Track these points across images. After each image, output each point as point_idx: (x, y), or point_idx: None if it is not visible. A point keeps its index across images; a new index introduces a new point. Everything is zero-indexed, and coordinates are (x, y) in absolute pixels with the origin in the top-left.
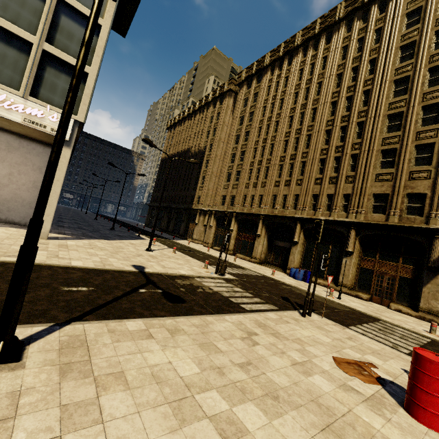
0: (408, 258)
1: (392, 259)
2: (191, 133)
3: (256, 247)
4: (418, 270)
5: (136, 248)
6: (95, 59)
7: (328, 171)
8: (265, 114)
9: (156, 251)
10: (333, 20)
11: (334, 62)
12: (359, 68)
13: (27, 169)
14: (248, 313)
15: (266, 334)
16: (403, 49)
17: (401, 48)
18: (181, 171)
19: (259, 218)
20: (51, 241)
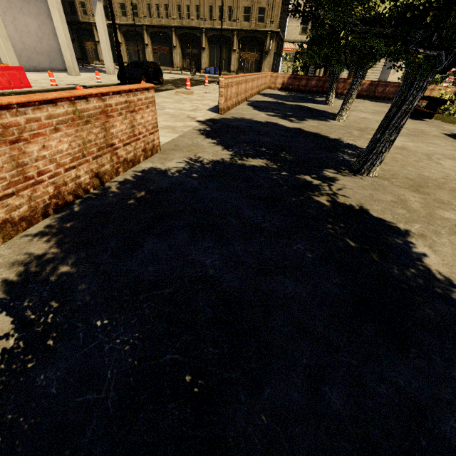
0: (258, 49)
1: (252, 51)
2: None
3: (175, 57)
4: (261, 55)
5: None
6: None
7: None
8: None
9: None
10: None
11: None
12: None
13: (43, 19)
14: None
15: None
16: None
17: None
18: None
19: (171, 30)
20: None
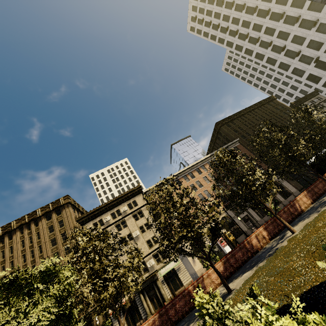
0: None
1: None
2: None
3: None
4: None
5: None
6: None
7: None
8: None
9: None
10: (10, 228)
11: (18, 249)
12: (34, 250)
13: None
14: None
15: None
16: (52, 240)
17: (51, 240)
18: None
19: None
20: None
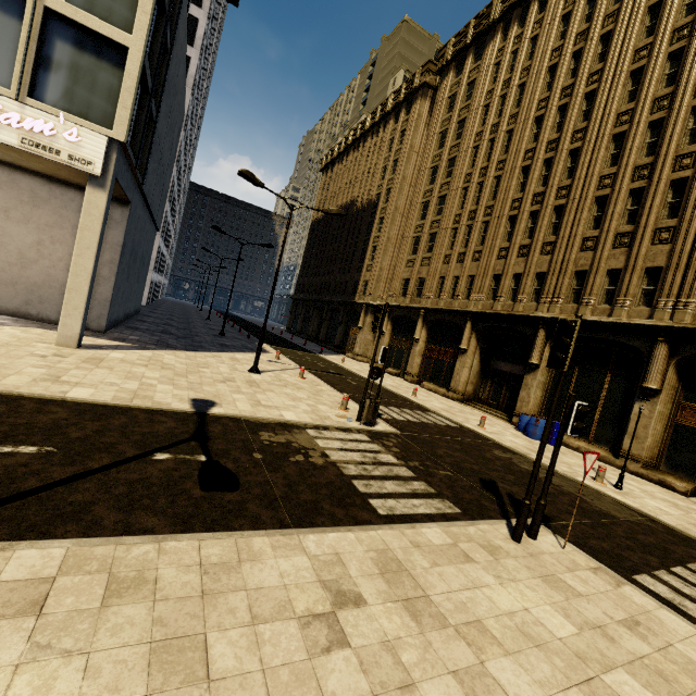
0: None
1: None
2: (356, 173)
3: (457, 371)
4: None
5: (233, 367)
6: (140, 19)
7: (614, 220)
8: (487, 121)
9: (269, 373)
10: None
11: None
12: None
13: (63, 235)
14: (375, 525)
15: (388, 602)
16: None
17: None
18: (340, 239)
19: (466, 319)
20: (81, 352)
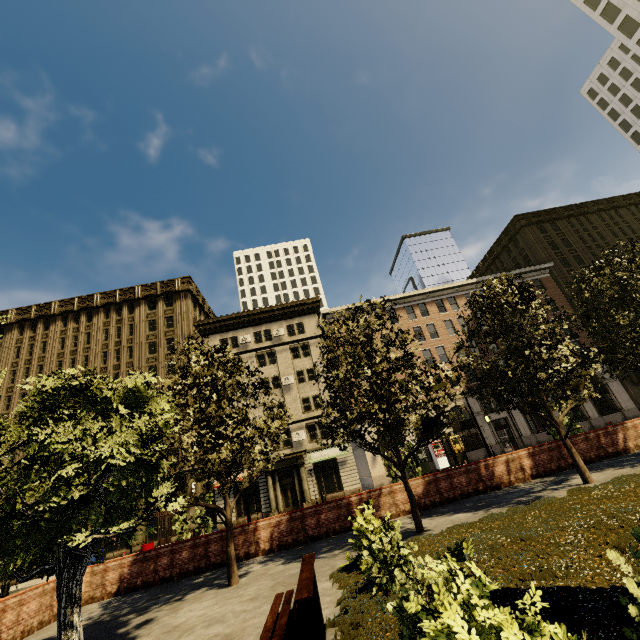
0: None
1: None
2: None
3: None
4: None
5: None
6: None
7: None
8: (17, 381)
9: None
10: (92, 304)
11: (98, 340)
12: (121, 351)
13: None
14: None
15: None
16: (150, 344)
17: (149, 343)
18: None
19: None
20: None
